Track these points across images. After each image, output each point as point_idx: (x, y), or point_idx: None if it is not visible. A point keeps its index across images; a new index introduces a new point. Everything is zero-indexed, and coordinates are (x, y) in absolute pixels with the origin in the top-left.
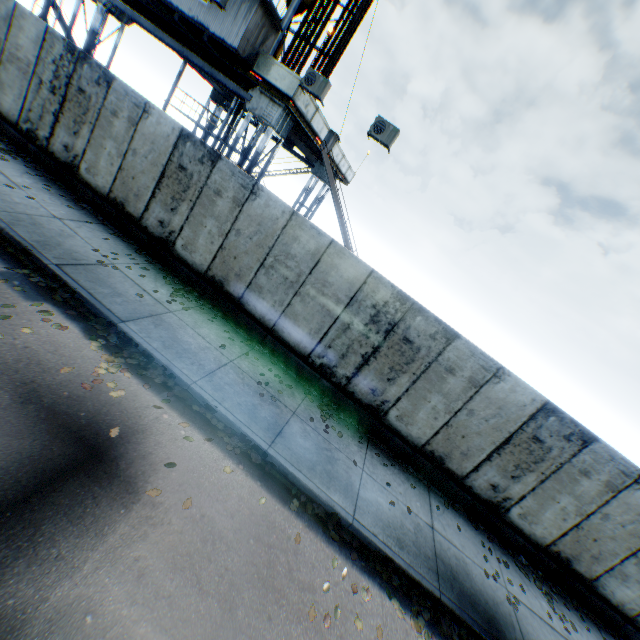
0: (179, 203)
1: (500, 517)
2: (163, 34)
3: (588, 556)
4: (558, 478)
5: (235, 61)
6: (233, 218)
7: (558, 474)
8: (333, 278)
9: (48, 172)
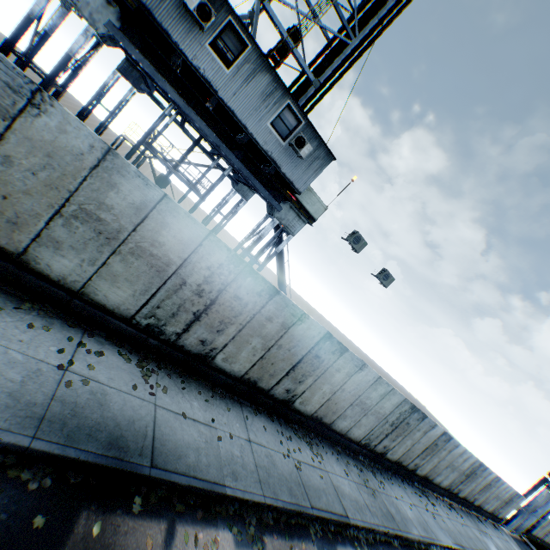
0: (307, 378)
1: (413, 473)
2: (196, 115)
3: (434, 473)
4: (436, 453)
5: (277, 178)
6: (343, 383)
7: (437, 452)
8: (387, 404)
9: (174, 365)
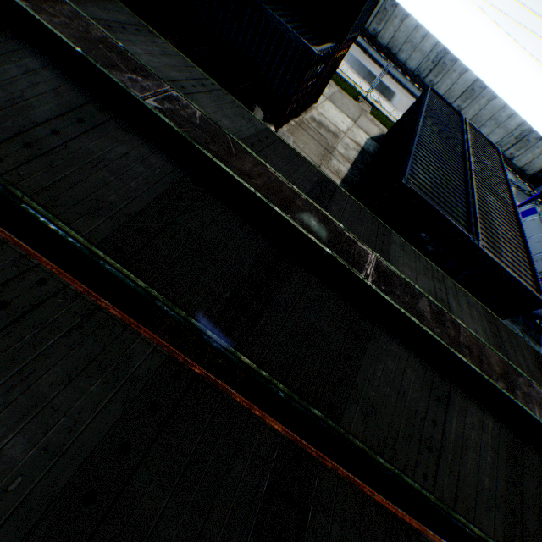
0: None
1: (375, 41)
2: None
3: (395, 48)
4: (389, 22)
5: None
6: None
7: (389, 21)
8: None
9: None
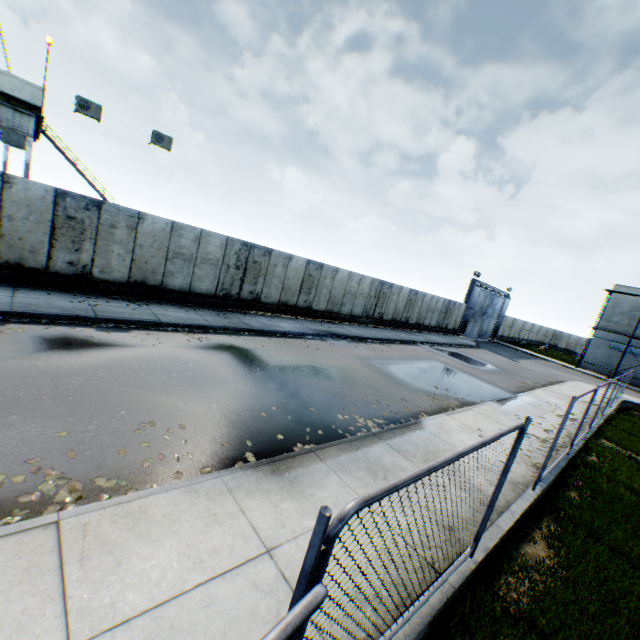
0: (82, 244)
1: (311, 311)
2: None
3: (336, 305)
4: (320, 285)
5: None
6: (133, 239)
7: (320, 283)
8: (211, 249)
9: None
